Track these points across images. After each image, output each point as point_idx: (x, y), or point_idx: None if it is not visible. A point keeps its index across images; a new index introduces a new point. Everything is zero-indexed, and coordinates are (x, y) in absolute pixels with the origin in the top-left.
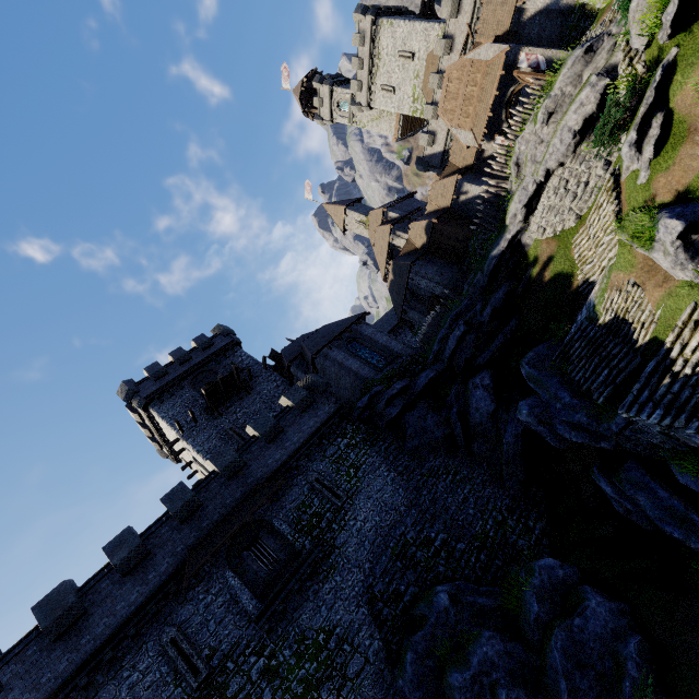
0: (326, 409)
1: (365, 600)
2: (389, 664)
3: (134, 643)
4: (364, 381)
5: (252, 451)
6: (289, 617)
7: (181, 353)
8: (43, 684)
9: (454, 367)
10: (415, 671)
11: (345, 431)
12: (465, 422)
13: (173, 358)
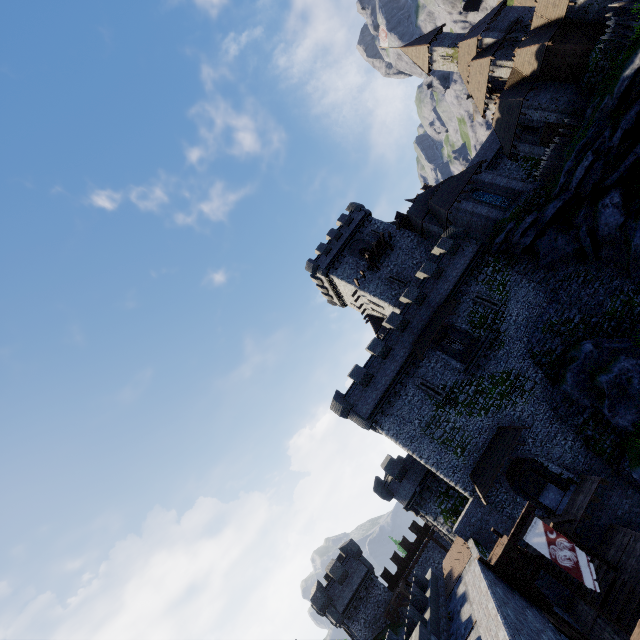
0: (470, 250)
1: (528, 356)
2: (550, 383)
3: (402, 386)
4: (494, 222)
5: (427, 287)
6: (483, 368)
7: (335, 232)
8: (369, 402)
9: (580, 193)
10: (573, 380)
11: (488, 263)
12: (593, 236)
13: (331, 238)
